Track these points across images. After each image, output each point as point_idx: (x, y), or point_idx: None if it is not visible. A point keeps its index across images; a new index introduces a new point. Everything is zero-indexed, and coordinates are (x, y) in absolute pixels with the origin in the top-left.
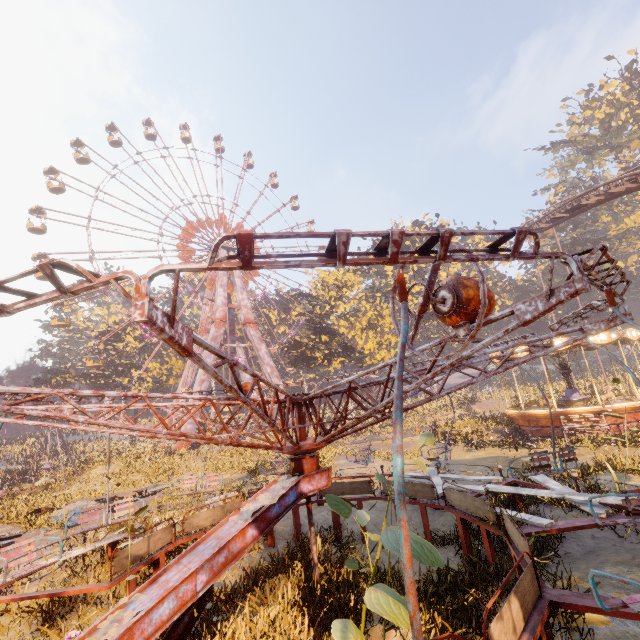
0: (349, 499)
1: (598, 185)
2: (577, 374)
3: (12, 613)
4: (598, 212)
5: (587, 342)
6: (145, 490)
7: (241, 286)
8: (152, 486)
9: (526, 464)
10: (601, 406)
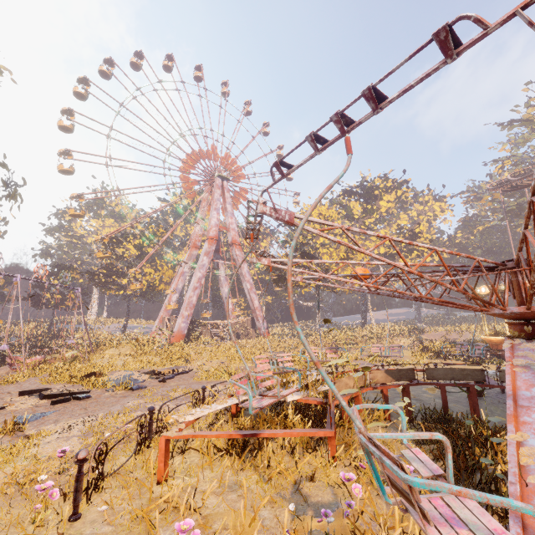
0: (461, 384)
1: None
2: (501, 320)
3: (200, 451)
4: None
5: None
6: (176, 368)
7: (231, 212)
8: (176, 367)
9: None
10: None
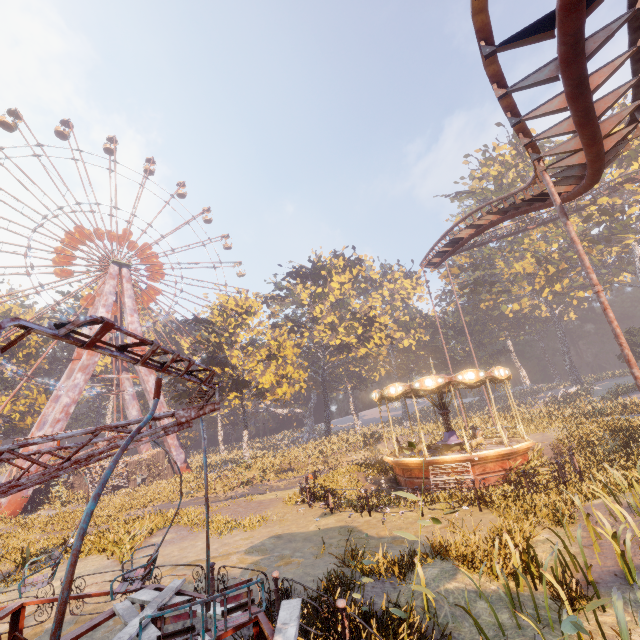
0: None
1: (464, 216)
2: (482, 409)
3: None
4: (494, 257)
5: (456, 381)
6: None
7: (132, 307)
8: None
9: (351, 548)
10: (469, 454)
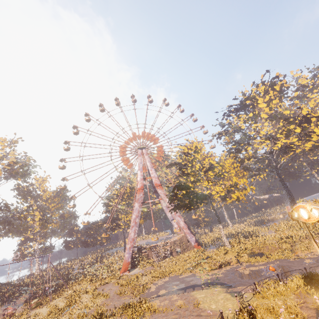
0: None
1: None
2: None
3: None
4: None
5: None
6: None
7: (150, 166)
8: None
9: None
10: None
